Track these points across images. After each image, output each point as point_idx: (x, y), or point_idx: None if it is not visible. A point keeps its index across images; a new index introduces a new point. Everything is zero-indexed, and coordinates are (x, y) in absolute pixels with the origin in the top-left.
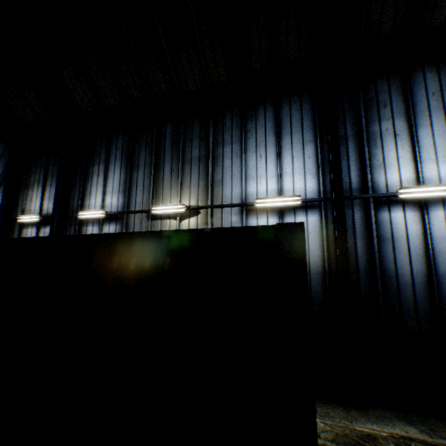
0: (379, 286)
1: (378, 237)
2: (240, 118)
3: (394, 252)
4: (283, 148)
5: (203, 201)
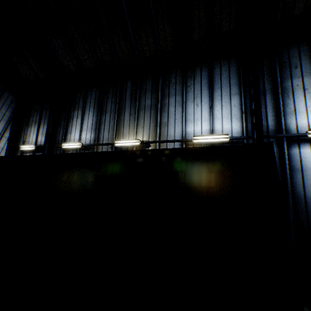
0: (290, 205)
1: (289, 168)
2: (182, 76)
3: (302, 179)
4: (215, 99)
5: (153, 137)
